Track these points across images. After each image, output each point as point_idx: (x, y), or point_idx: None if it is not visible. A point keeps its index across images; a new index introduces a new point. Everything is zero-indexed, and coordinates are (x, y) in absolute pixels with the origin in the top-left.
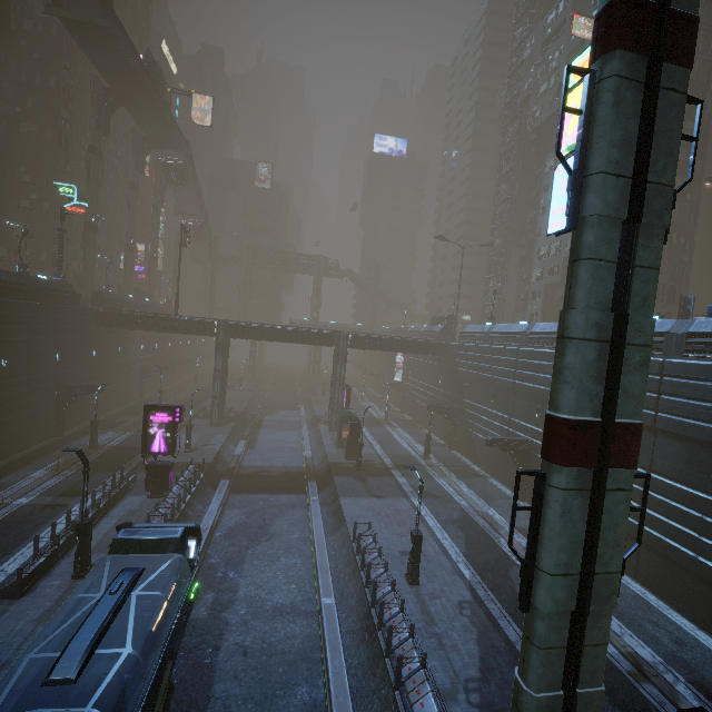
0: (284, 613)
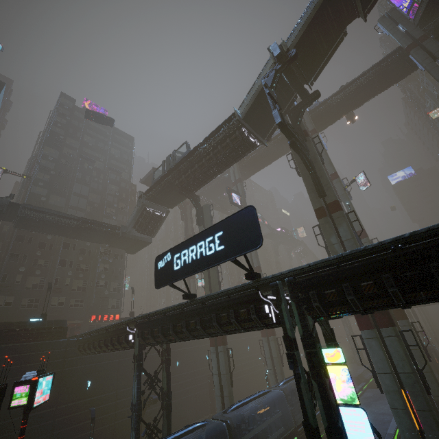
0: (384, 414)
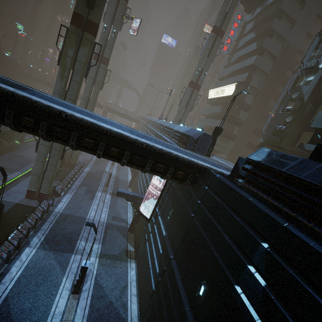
0: None
